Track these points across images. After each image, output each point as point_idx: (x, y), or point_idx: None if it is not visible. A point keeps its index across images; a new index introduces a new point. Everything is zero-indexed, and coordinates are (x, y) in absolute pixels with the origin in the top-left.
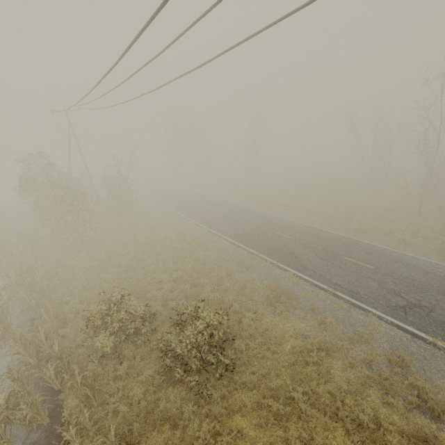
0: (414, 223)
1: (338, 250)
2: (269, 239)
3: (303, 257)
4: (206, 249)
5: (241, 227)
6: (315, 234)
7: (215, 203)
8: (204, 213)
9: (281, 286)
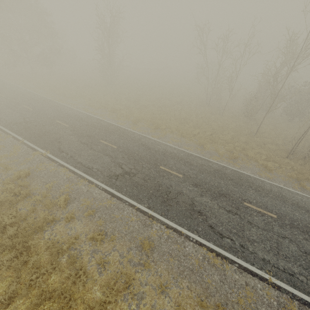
0: (259, 145)
1: (233, 191)
2: (157, 181)
3: (208, 211)
4: (71, 217)
5: (116, 161)
6: (200, 166)
7: (73, 118)
8: (58, 136)
9: (206, 285)
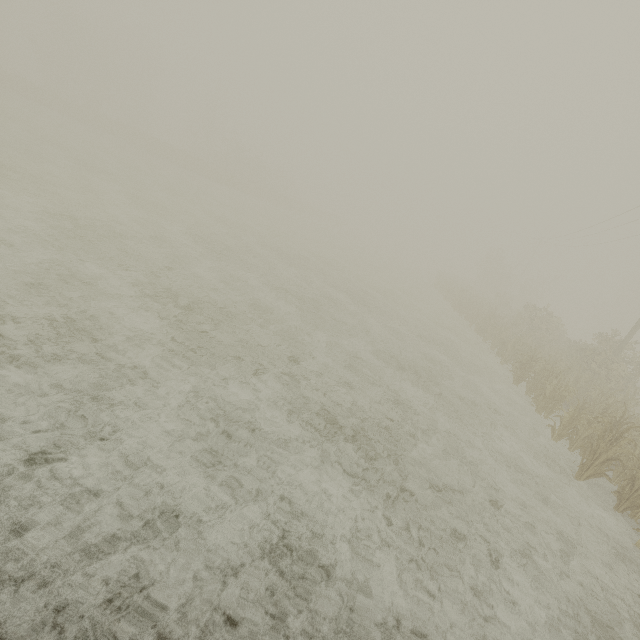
0: None
1: None
2: None
3: None
4: None
5: None
6: None
7: None
8: None
9: None
